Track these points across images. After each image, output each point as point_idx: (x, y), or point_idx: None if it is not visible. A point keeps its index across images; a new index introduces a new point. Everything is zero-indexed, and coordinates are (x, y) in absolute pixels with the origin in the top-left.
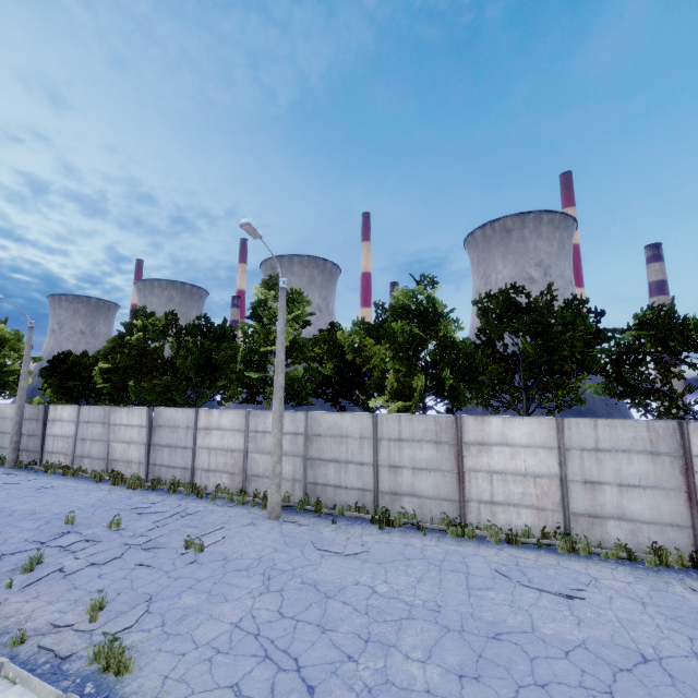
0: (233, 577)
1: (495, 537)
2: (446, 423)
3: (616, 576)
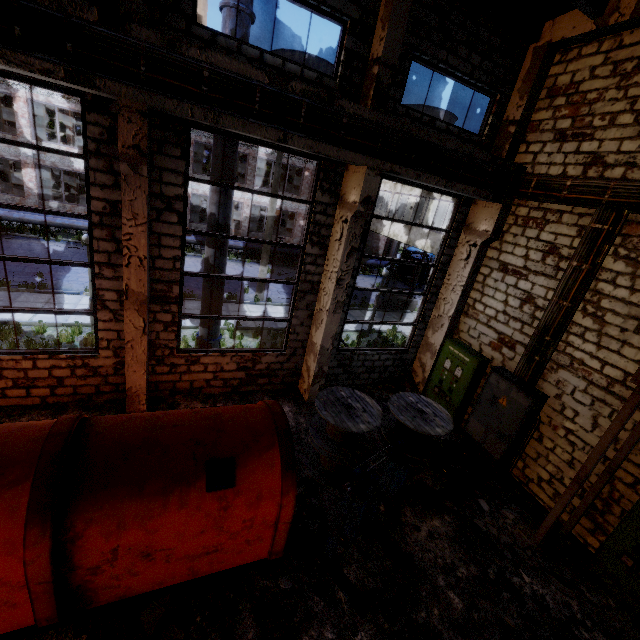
0: None
1: None
2: None
3: None
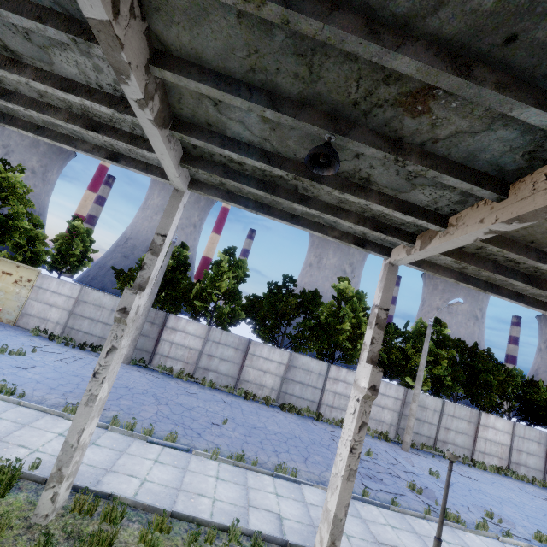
0: (477, 495)
1: (493, 470)
2: (475, 414)
3: (541, 491)
